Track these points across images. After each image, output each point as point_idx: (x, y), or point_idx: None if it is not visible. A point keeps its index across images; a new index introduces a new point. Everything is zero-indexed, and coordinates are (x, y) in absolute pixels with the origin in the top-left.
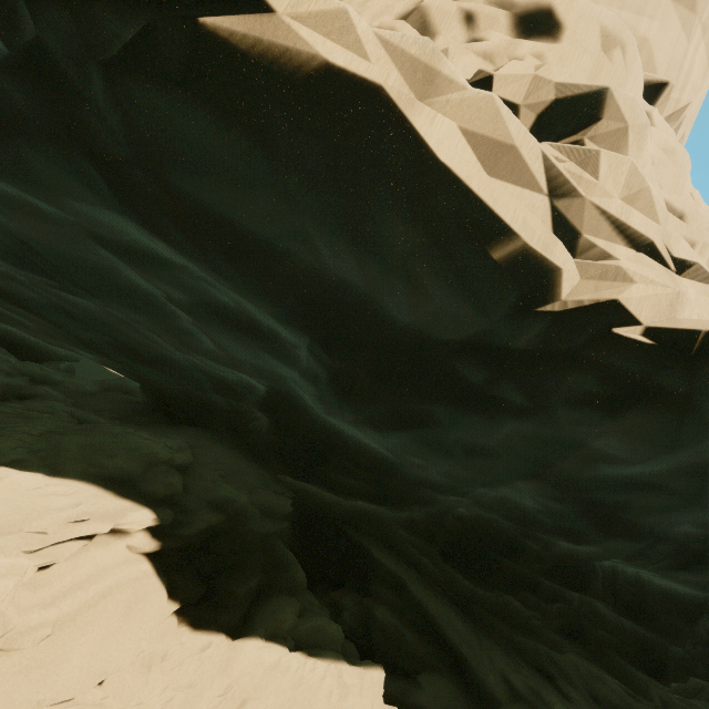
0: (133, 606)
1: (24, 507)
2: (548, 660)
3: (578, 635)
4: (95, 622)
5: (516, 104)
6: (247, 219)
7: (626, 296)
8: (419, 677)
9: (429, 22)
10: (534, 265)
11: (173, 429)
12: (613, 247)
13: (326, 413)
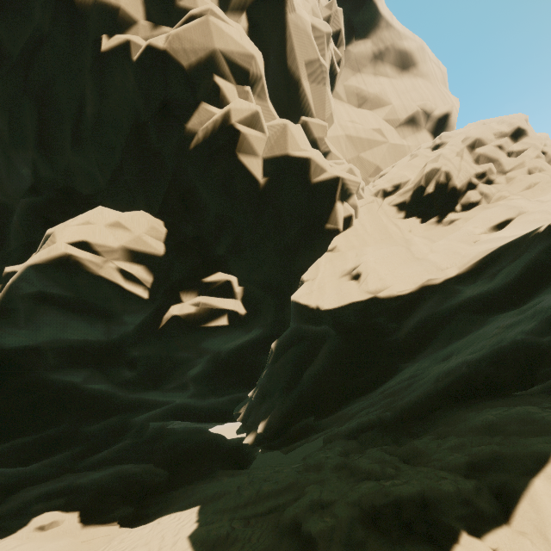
0: None
1: None
2: None
3: None
4: None
5: None
6: None
7: None
8: None
9: (490, 157)
10: None
11: (440, 418)
12: None
13: None
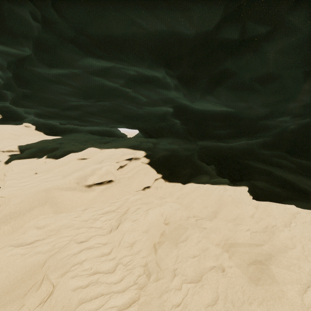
0: (146, 173)
1: (111, 154)
2: None
3: None
4: (137, 177)
5: None
6: (114, 31)
7: None
8: (284, 202)
9: None
10: None
11: None
12: None
13: (191, 102)
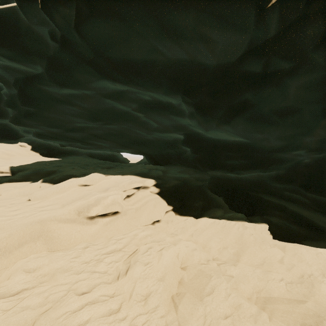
0: (156, 205)
1: (117, 182)
2: None
3: None
4: (146, 209)
5: None
6: (134, 56)
7: None
8: (303, 242)
9: None
10: None
11: None
12: None
13: (205, 130)
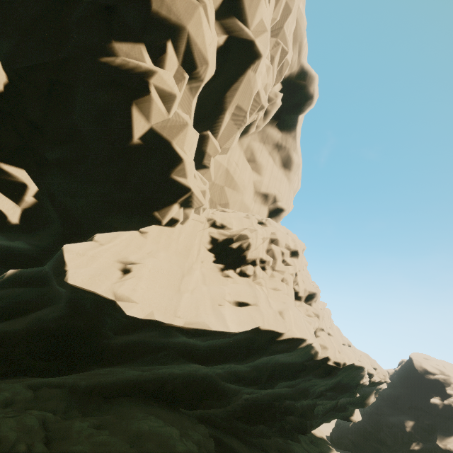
0: None
1: None
2: (264, 444)
3: (282, 429)
4: None
5: (303, 296)
6: None
7: (330, 354)
8: None
9: (274, 255)
10: (317, 350)
11: (119, 406)
12: (320, 332)
13: (232, 384)
